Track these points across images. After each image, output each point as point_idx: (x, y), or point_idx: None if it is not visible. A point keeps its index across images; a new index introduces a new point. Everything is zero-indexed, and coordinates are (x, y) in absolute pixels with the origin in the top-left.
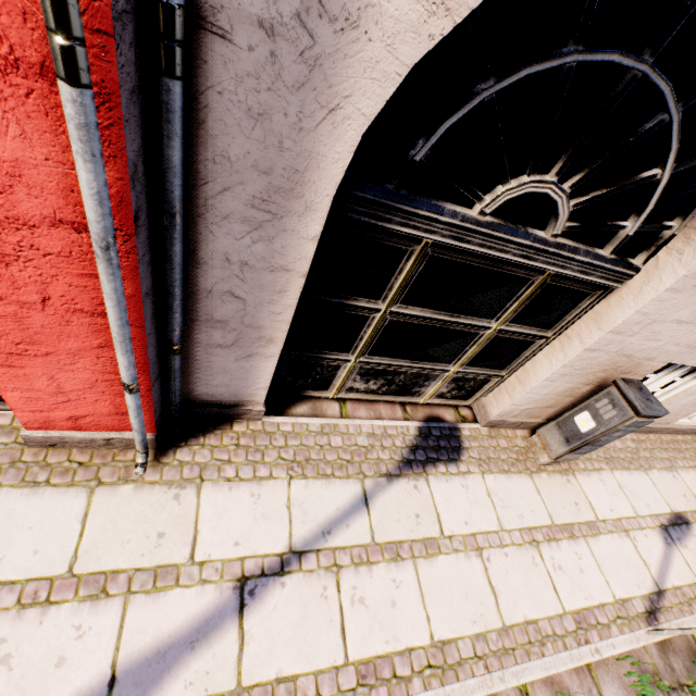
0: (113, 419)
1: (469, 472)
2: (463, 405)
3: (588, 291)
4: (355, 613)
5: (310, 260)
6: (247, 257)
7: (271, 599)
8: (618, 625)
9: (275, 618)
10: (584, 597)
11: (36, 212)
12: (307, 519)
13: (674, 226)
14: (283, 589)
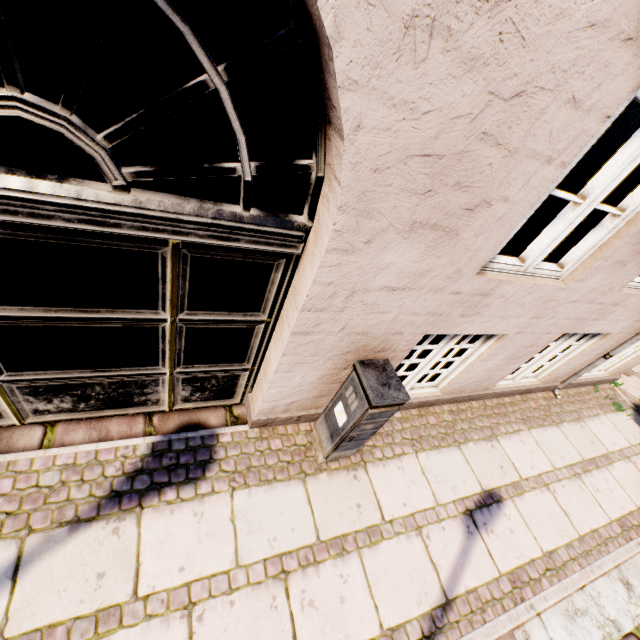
0: None
1: (212, 492)
2: (232, 403)
3: (268, 262)
4: None
5: None
6: None
7: None
8: None
9: None
10: (337, 639)
11: None
12: None
13: (314, 165)
14: None
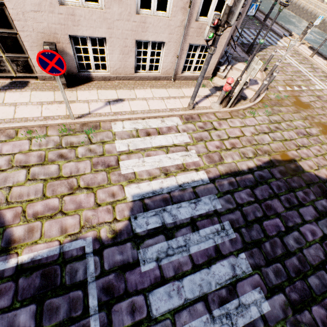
0: None
1: (26, 91)
2: (36, 76)
3: (1, 7)
4: None
5: None
6: None
7: None
8: (62, 119)
9: None
10: (53, 114)
11: None
12: None
13: None
14: None
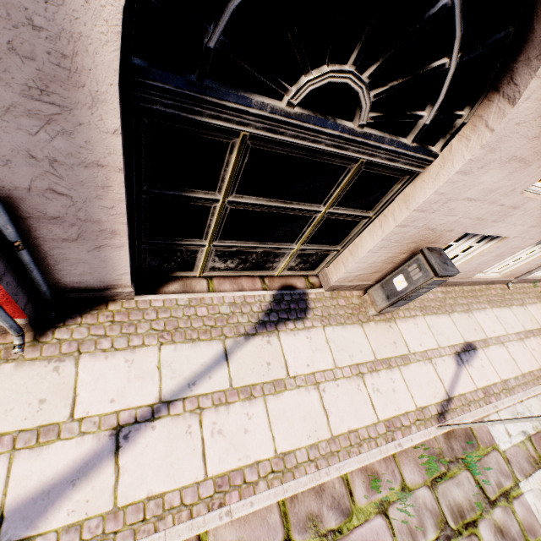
0: None
1: (313, 327)
2: (311, 274)
3: (398, 177)
4: (214, 442)
5: (121, 155)
6: (52, 153)
7: (143, 440)
8: (416, 425)
9: (147, 453)
10: (394, 409)
11: None
12: (175, 375)
13: (464, 115)
14: (153, 431)
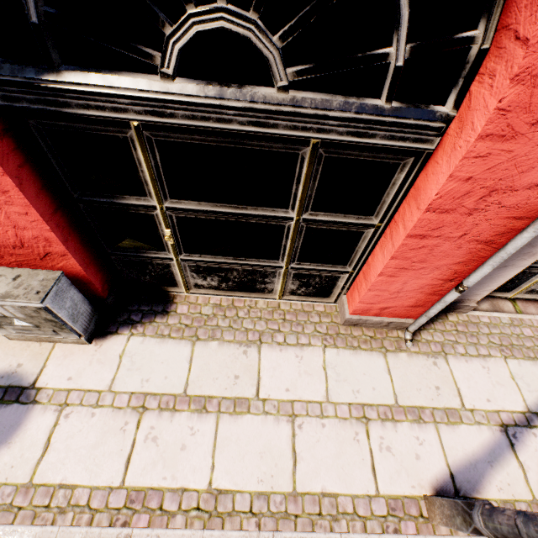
0: (404, 309)
1: None
2: None
3: None
4: None
5: None
6: None
7: (530, 443)
8: None
9: None
10: None
11: (527, 181)
12: (530, 389)
13: None
14: (535, 438)
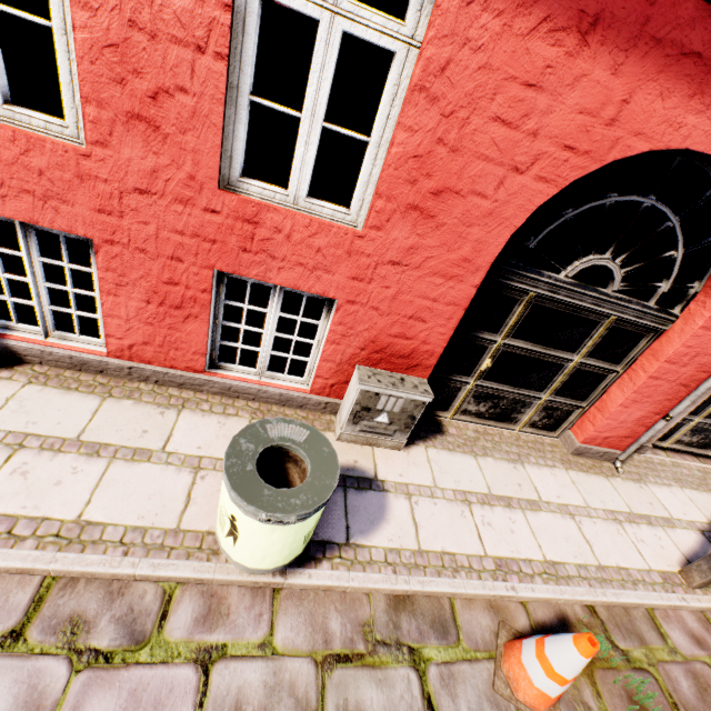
0: (618, 440)
1: None
2: None
3: None
4: None
5: None
6: None
7: None
8: None
9: None
10: None
11: None
12: (704, 509)
13: None
14: None
